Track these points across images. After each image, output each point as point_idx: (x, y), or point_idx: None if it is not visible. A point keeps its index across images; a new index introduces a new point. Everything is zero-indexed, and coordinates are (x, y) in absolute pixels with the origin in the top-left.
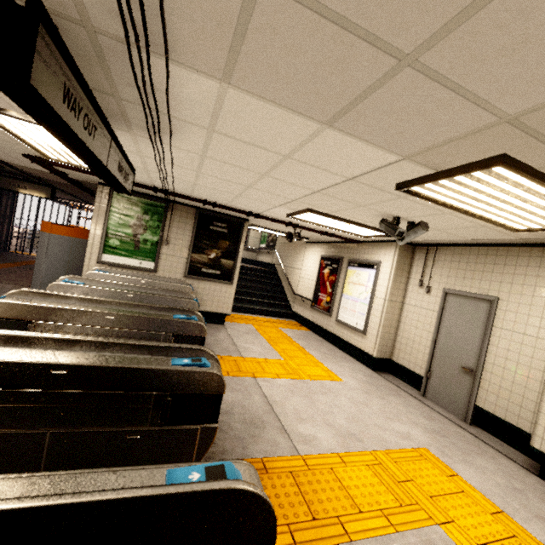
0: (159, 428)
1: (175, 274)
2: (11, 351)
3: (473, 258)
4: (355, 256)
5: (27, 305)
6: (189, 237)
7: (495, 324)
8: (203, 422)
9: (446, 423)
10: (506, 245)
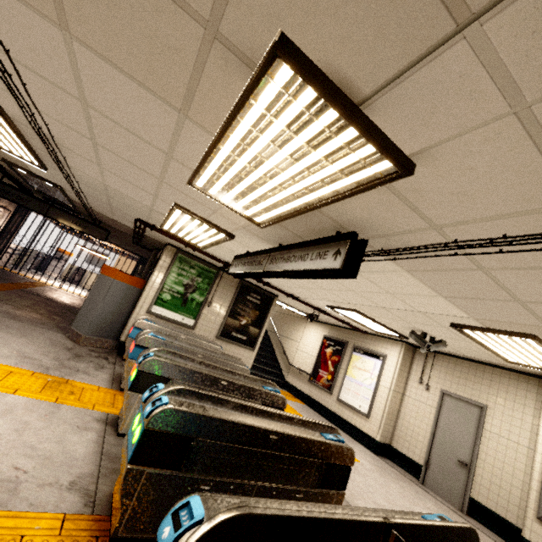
0: (314, 490)
1: (209, 334)
2: (240, 415)
3: (466, 369)
4: (361, 344)
5: (172, 364)
6: (228, 302)
7: (484, 427)
8: (338, 489)
9: (450, 512)
10: (491, 365)
